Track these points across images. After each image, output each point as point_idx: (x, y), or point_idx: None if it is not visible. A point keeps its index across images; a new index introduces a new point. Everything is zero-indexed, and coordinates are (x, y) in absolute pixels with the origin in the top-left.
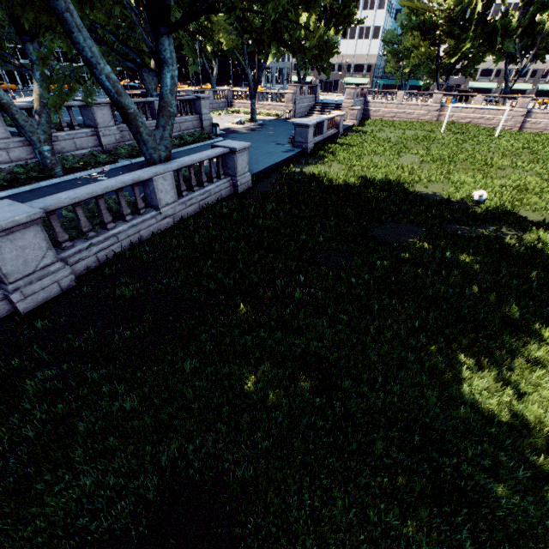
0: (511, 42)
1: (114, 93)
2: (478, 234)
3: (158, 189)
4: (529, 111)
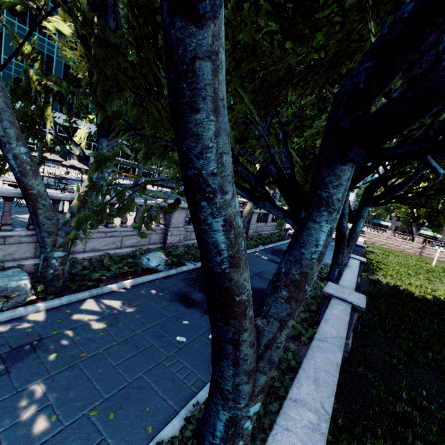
0: None
1: (345, 228)
2: None
3: None
4: None
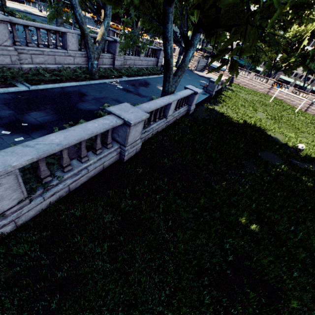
0: (313, 64)
1: (169, 55)
2: (304, 167)
3: (170, 108)
4: (312, 103)
